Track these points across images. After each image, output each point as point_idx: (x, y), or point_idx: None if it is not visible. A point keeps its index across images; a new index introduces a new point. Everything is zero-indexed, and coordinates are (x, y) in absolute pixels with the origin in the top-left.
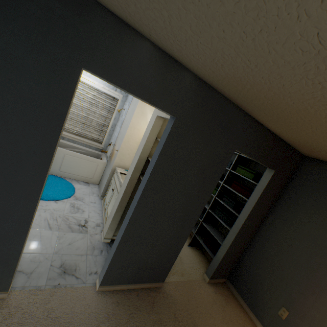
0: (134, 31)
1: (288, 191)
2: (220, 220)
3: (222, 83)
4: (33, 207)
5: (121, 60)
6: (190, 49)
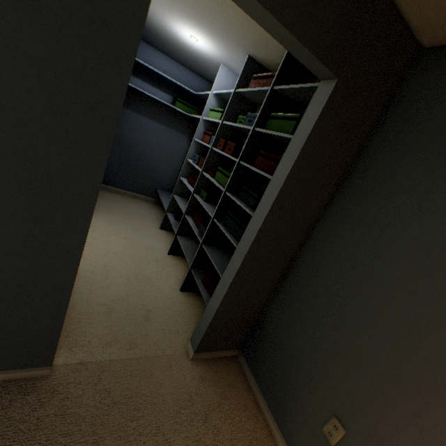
0: None
1: (374, 149)
2: (228, 235)
3: None
4: None
5: None
6: None
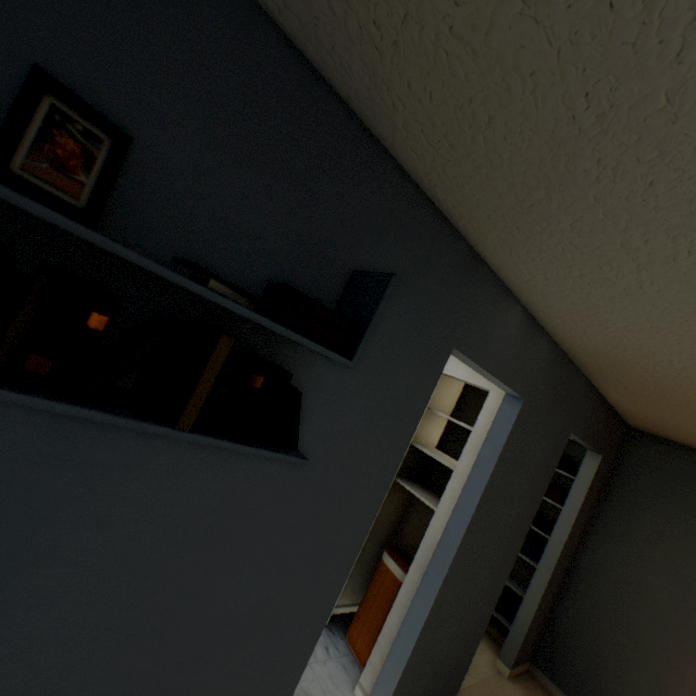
0: (509, 294)
1: (617, 485)
2: None
3: (592, 355)
4: (339, 587)
5: (491, 331)
6: (591, 329)
